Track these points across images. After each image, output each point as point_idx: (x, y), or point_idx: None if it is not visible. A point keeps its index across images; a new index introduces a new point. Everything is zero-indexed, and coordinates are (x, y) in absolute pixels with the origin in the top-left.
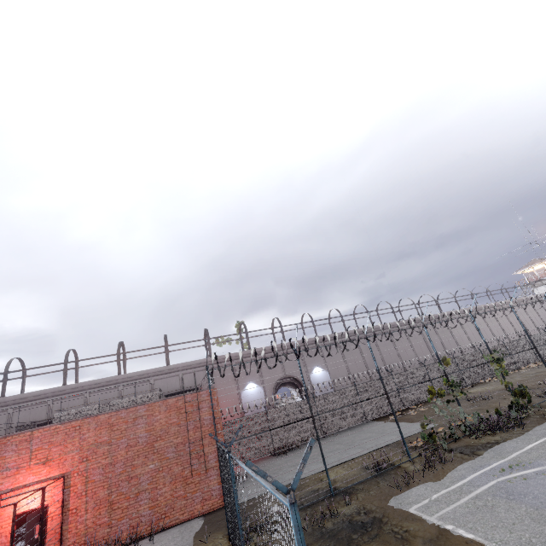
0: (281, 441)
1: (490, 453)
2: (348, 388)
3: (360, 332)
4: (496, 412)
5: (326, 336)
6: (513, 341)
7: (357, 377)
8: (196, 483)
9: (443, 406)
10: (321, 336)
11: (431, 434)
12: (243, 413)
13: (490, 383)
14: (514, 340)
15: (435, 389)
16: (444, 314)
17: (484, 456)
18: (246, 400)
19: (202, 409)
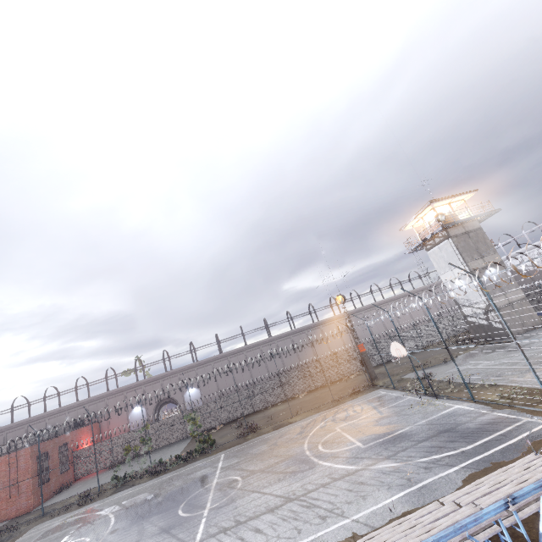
0: (120, 457)
1: (112, 496)
2: (176, 415)
3: (232, 353)
4: (176, 456)
5: (200, 361)
6: (347, 353)
7: (225, 391)
8: (14, 501)
9: (227, 429)
10: (196, 362)
11: (115, 477)
12: (130, 428)
13: (298, 398)
14: (350, 352)
15: (254, 406)
16: (320, 322)
17: (106, 498)
18: (133, 419)
19: (20, 460)
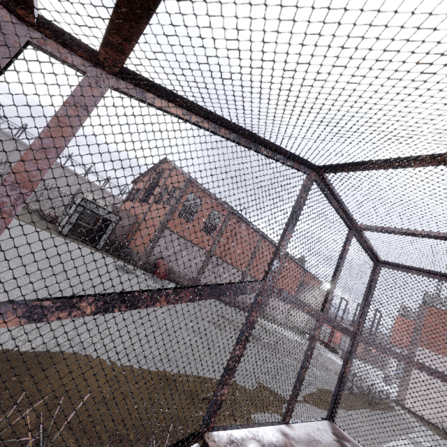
0: None
1: None
2: None
3: None
4: None
5: None
6: None
7: None
8: None
9: None
10: None
11: None
12: None
13: None
14: None
15: None
16: None
17: None
18: None
19: None
